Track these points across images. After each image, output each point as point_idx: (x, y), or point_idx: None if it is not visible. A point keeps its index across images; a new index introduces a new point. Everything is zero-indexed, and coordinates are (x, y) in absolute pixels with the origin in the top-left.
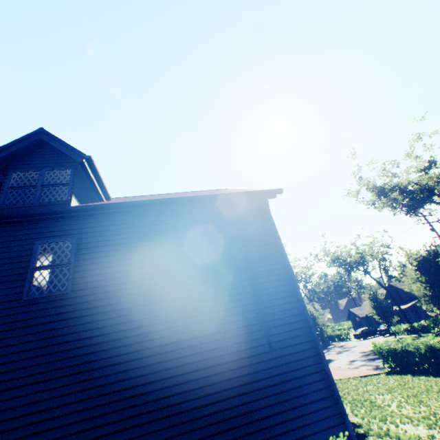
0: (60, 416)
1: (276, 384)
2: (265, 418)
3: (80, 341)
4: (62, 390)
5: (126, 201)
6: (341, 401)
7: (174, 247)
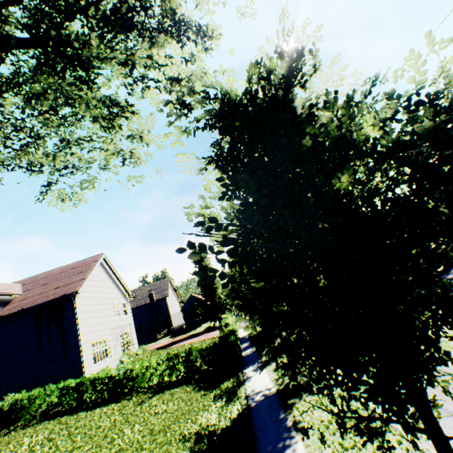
0: (2, 386)
1: (65, 370)
2: (60, 380)
3: (5, 366)
4: (1, 380)
5: (20, 303)
6: (83, 373)
7: (34, 327)
